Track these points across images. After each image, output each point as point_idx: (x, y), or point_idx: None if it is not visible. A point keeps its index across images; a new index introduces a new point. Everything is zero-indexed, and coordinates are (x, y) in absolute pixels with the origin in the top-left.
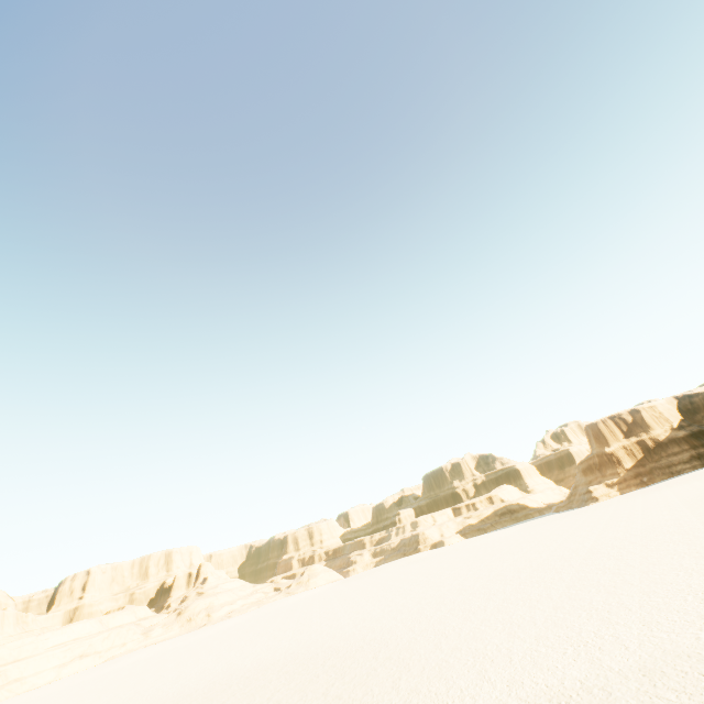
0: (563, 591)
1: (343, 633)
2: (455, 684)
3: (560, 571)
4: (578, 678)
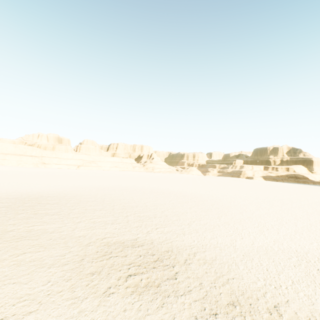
0: (318, 220)
1: (200, 193)
2: (247, 229)
3: (318, 211)
4: (317, 256)
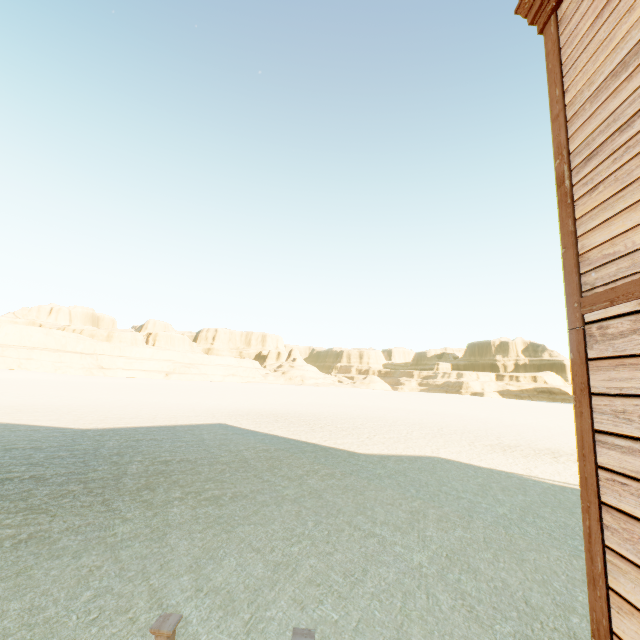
0: None
1: (452, 411)
2: None
3: None
4: None
